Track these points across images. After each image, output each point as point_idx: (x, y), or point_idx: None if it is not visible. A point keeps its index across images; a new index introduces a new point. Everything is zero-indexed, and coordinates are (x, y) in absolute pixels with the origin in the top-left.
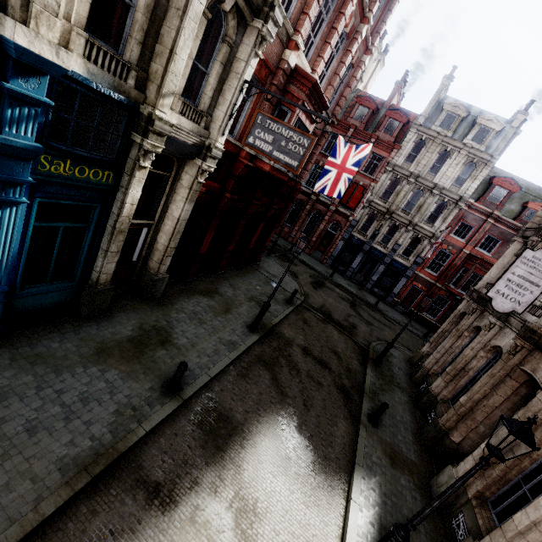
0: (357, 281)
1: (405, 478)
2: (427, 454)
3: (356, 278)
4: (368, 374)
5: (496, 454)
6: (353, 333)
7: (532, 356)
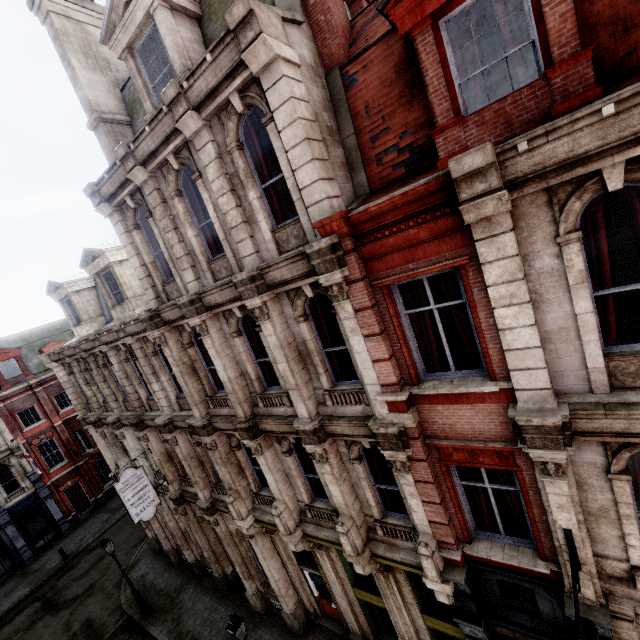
0: (7, 572)
1: (249, 639)
2: (236, 597)
3: (0, 572)
4: (159, 635)
5: (243, 639)
6: (99, 632)
7: (192, 505)
